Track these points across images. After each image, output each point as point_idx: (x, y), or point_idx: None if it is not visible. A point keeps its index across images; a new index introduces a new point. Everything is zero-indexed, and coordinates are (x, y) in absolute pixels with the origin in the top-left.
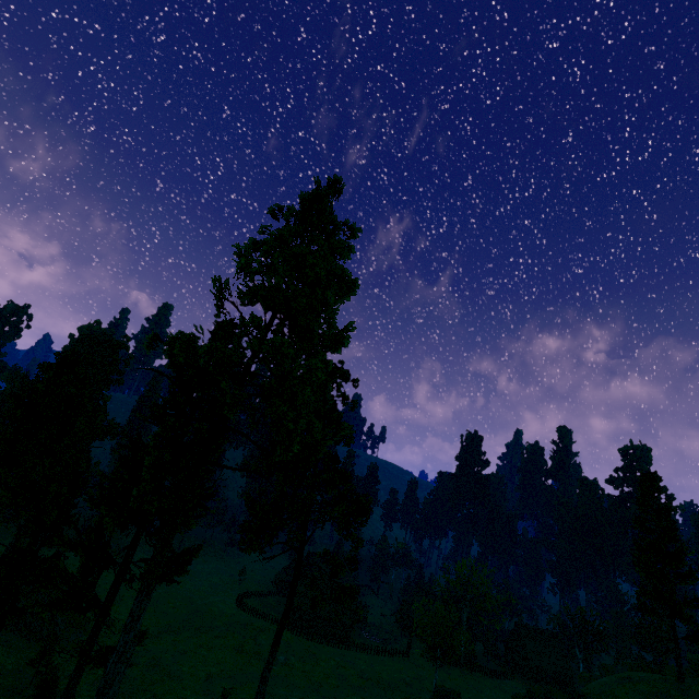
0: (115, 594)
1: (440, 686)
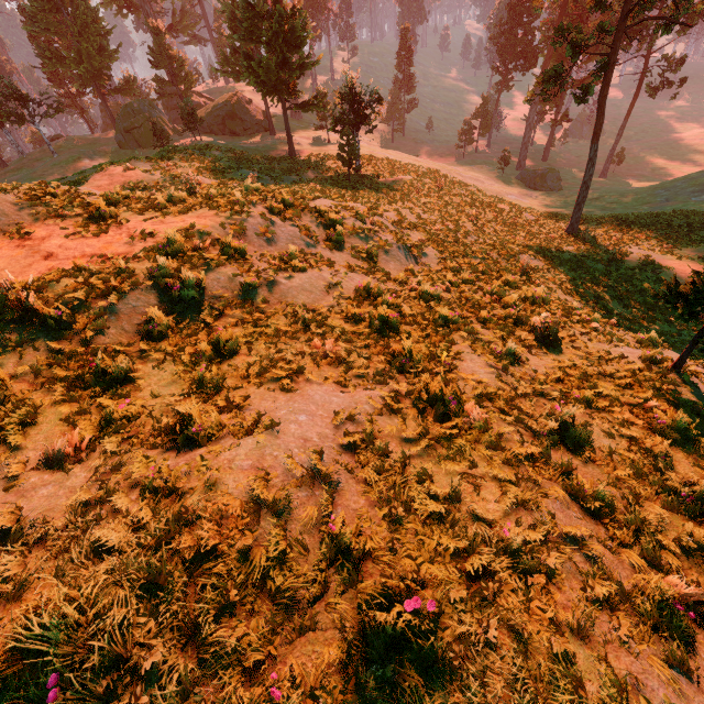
0: (562, 99)
1: None
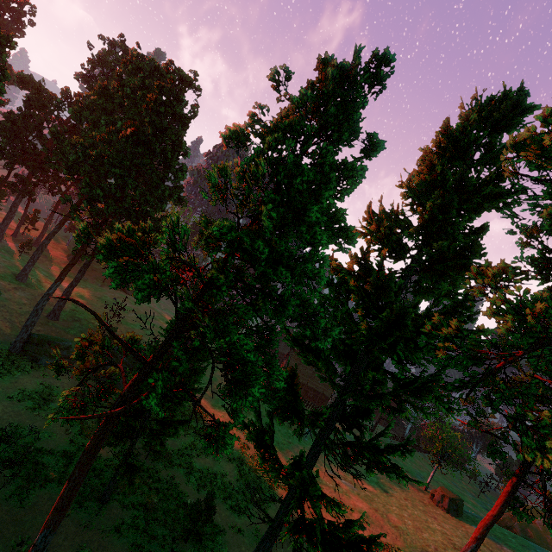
0: (314, 464)
1: (444, 488)
